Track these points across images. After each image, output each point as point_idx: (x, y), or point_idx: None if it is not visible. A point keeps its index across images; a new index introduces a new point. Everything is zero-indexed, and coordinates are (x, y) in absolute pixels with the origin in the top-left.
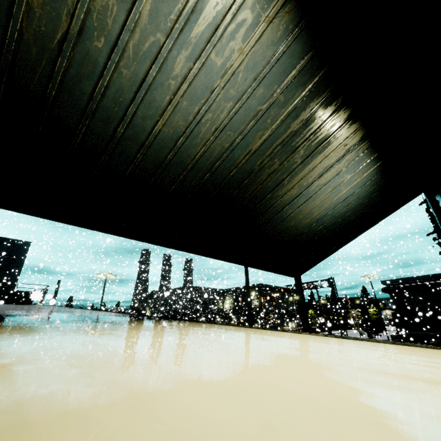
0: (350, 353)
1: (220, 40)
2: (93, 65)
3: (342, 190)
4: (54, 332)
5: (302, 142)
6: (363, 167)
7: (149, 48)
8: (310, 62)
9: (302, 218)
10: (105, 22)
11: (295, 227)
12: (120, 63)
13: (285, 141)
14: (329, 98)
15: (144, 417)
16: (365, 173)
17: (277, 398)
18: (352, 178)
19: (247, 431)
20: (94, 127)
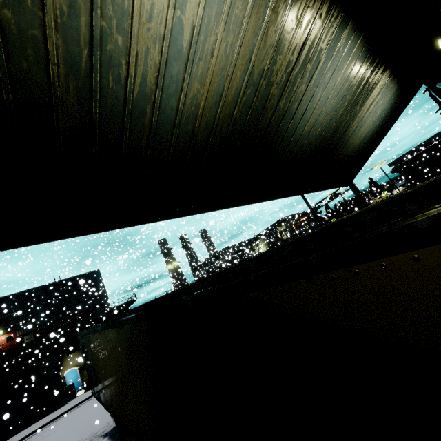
0: None
1: (335, 75)
2: (291, 116)
3: (378, 111)
4: None
5: (360, 98)
6: (389, 91)
7: (310, 96)
8: (367, 58)
9: (356, 141)
10: (299, 96)
11: (352, 149)
12: (299, 109)
13: (353, 102)
14: (374, 68)
15: None
16: (390, 94)
17: None
18: (383, 101)
19: None
20: (283, 144)
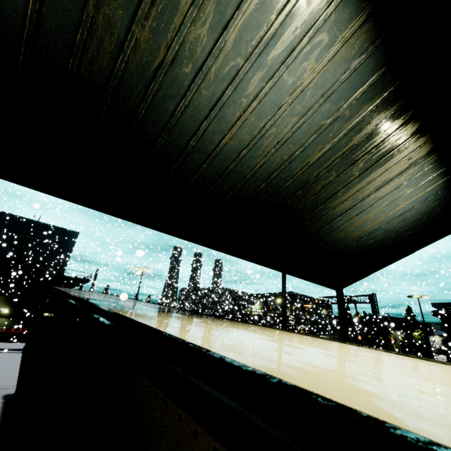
0: (422, 368)
1: (294, 61)
2: (179, 87)
3: (399, 204)
4: (155, 318)
5: (362, 156)
6: (427, 182)
7: (229, 71)
8: (381, 77)
9: (352, 231)
10: (194, 51)
11: (344, 239)
12: (202, 85)
13: (345, 154)
14: (398, 112)
15: (316, 378)
16: (428, 188)
17: (391, 384)
18: (413, 192)
19: (389, 394)
20: (170, 140)
